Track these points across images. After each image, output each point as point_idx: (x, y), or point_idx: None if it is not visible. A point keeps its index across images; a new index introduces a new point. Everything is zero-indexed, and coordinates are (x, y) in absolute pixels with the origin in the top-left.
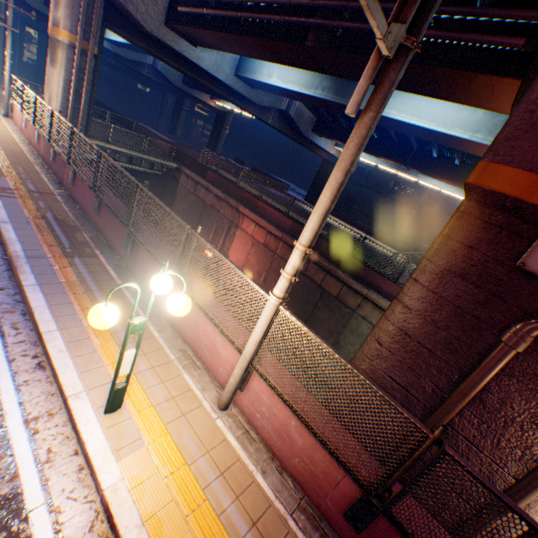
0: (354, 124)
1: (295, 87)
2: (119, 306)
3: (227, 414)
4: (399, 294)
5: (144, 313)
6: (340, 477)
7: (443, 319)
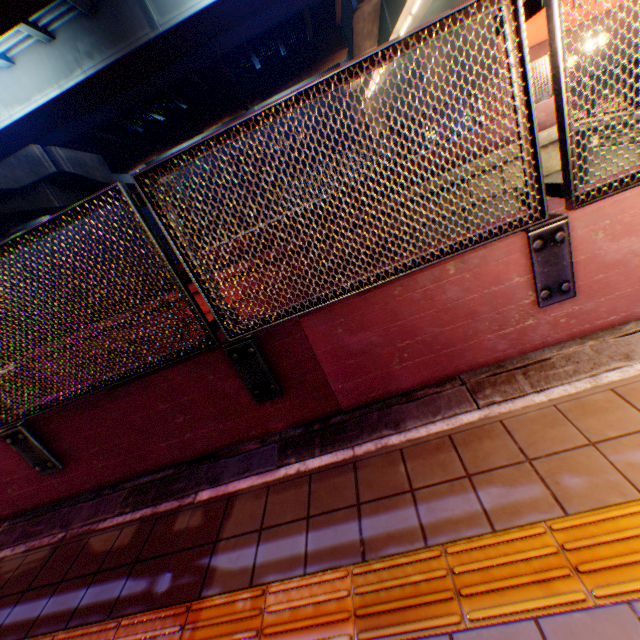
0: (151, 114)
1: (47, 92)
2: (511, 450)
3: None
4: None
5: (538, 394)
6: None
7: None
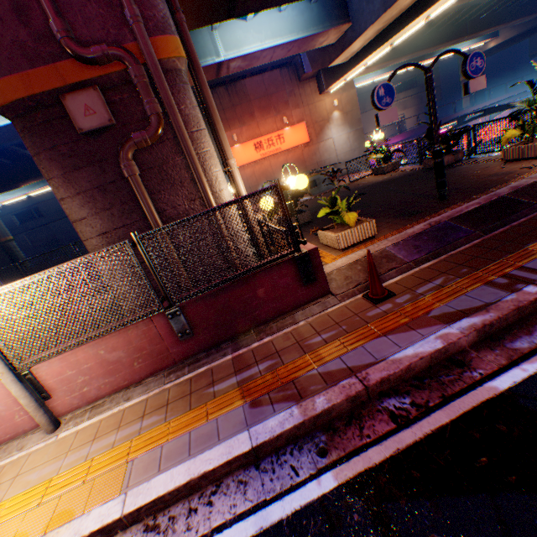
0: None
1: None
2: None
3: (66, 425)
4: (71, 218)
5: None
6: (156, 330)
7: (105, 202)
